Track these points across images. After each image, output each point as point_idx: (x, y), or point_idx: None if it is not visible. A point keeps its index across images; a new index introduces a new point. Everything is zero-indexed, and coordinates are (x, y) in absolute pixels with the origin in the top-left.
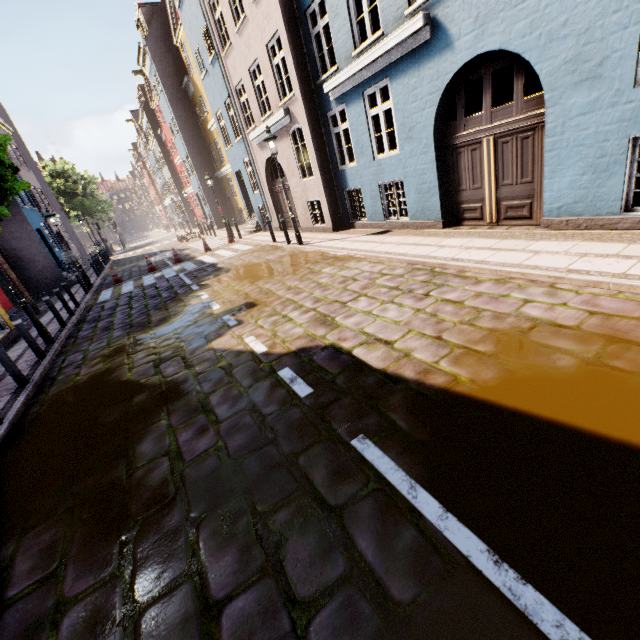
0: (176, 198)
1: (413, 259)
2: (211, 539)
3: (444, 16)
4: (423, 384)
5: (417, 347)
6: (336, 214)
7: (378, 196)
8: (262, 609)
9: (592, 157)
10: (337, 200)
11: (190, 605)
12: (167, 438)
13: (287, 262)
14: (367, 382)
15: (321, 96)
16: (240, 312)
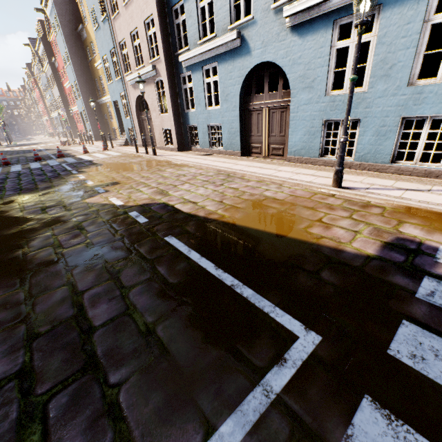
0: (62, 113)
1: (220, 168)
2: (80, 273)
3: (248, 36)
4: (207, 218)
5: (209, 205)
6: (181, 140)
7: (207, 132)
8: (106, 291)
9: (309, 127)
10: (182, 131)
11: (66, 294)
12: (52, 240)
13: (144, 164)
14: (179, 217)
15: (177, 63)
16: (108, 186)
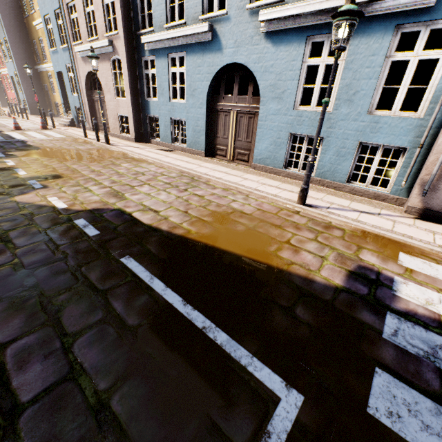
0: None
1: (183, 169)
2: (2, 313)
3: (220, 31)
4: (171, 233)
5: (173, 215)
6: (139, 130)
7: (169, 126)
8: (41, 341)
9: (275, 137)
10: (141, 120)
11: None
12: None
13: (94, 153)
14: (138, 230)
15: (139, 43)
16: (46, 180)
